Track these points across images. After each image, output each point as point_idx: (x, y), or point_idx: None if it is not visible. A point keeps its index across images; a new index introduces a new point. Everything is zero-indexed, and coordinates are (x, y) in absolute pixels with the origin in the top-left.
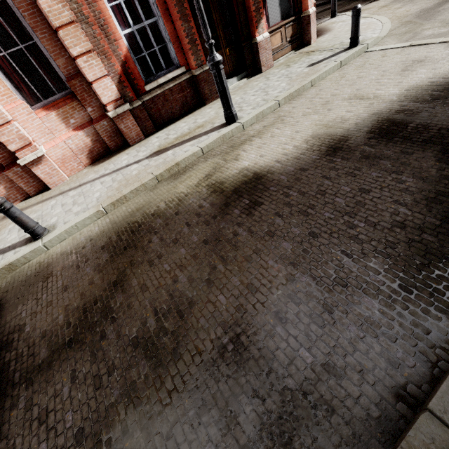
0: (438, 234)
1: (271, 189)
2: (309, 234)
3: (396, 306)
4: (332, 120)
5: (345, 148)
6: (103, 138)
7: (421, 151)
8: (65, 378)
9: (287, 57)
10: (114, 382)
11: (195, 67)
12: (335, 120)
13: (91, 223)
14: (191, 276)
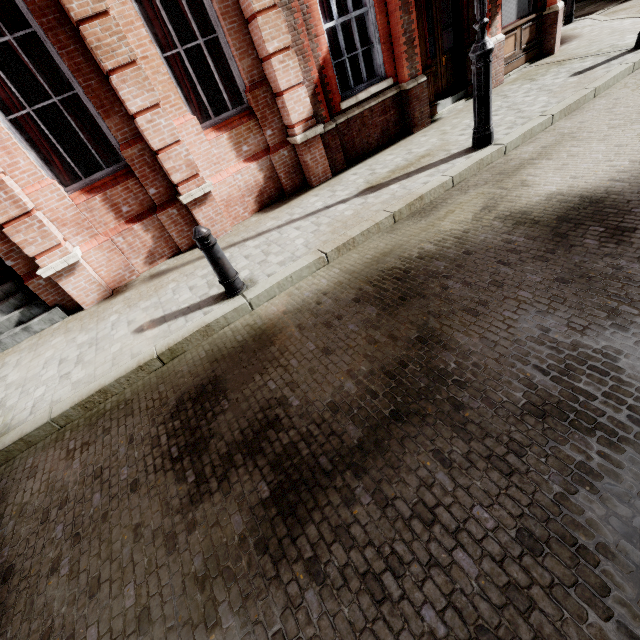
0: None
1: (636, 212)
2: None
3: None
4: None
5: None
6: (279, 174)
7: None
8: (427, 462)
9: (520, 72)
10: (537, 465)
11: (407, 79)
12: None
13: (308, 276)
14: (572, 322)
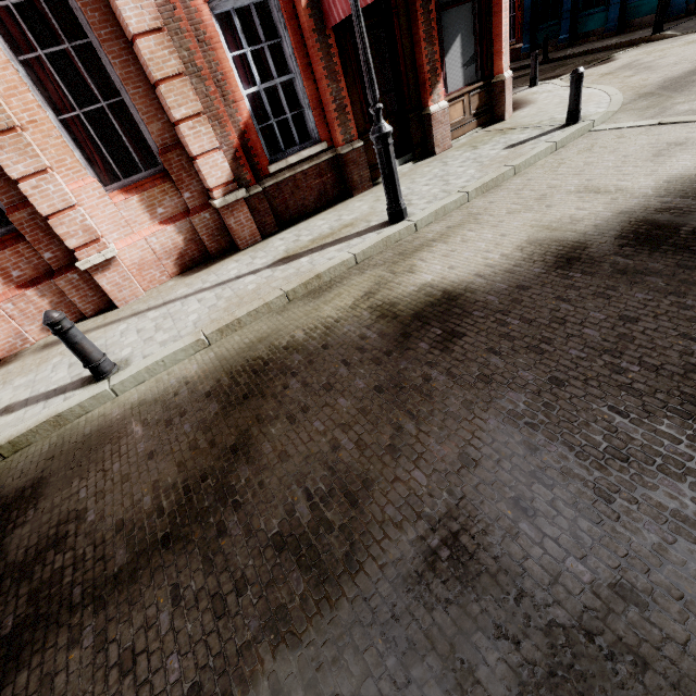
0: None
1: (475, 315)
2: (549, 381)
3: None
4: (557, 220)
5: (585, 258)
6: (202, 237)
7: None
8: (162, 598)
9: (471, 136)
10: (247, 607)
11: (342, 143)
12: (561, 220)
13: (185, 358)
14: (361, 439)
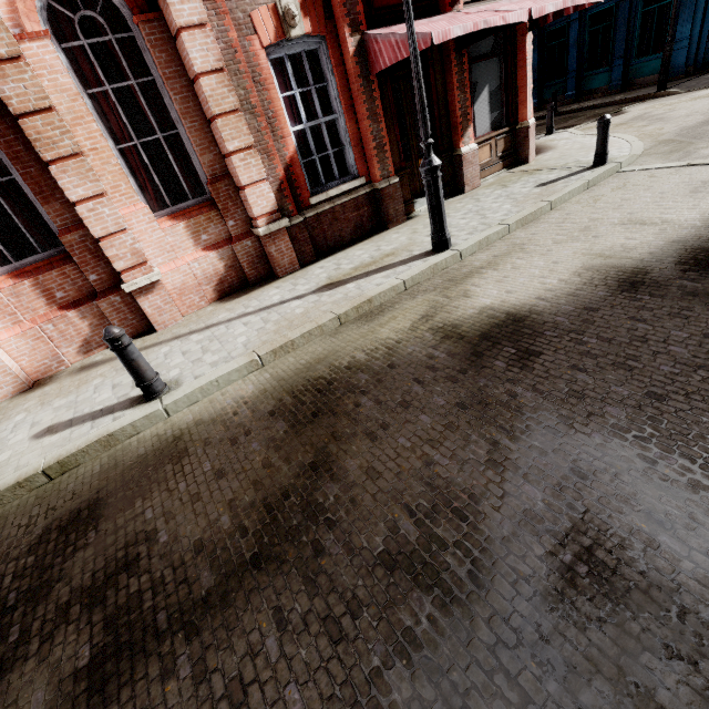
0: None
1: (547, 334)
2: (647, 396)
3: None
4: (608, 248)
5: (649, 282)
6: (242, 264)
7: None
8: (264, 622)
9: (497, 177)
10: (367, 630)
11: (379, 179)
12: (613, 248)
13: (238, 379)
14: (455, 455)
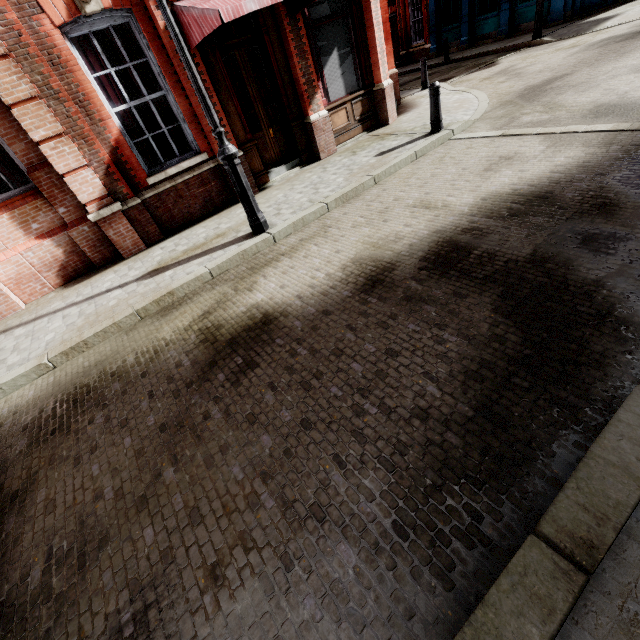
0: (466, 434)
1: (276, 342)
2: (301, 423)
3: (380, 561)
4: (384, 237)
5: (387, 282)
6: (82, 249)
7: (477, 293)
8: None
9: (356, 141)
10: None
11: None
12: (388, 237)
13: (28, 383)
14: (122, 488)
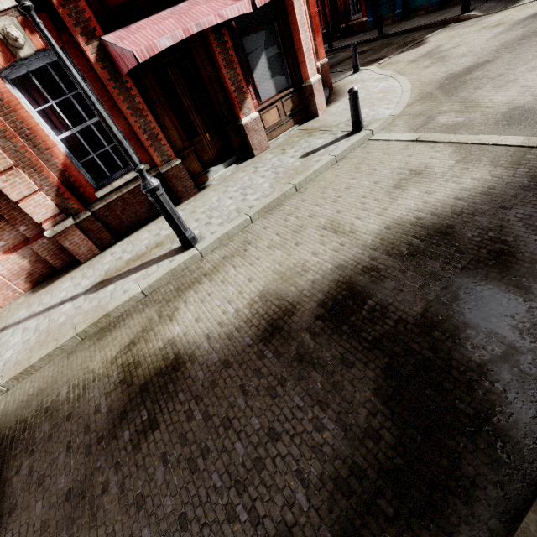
0: None
1: (178, 397)
2: (179, 519)
3: None
4: (293, 266)
5: (285, 331)
6: (45, 258)
7: (363, 363)
8: None
9: (288, 135)
10: None
11: (161, 164)
12: (295, 267)
13: None
14: None
